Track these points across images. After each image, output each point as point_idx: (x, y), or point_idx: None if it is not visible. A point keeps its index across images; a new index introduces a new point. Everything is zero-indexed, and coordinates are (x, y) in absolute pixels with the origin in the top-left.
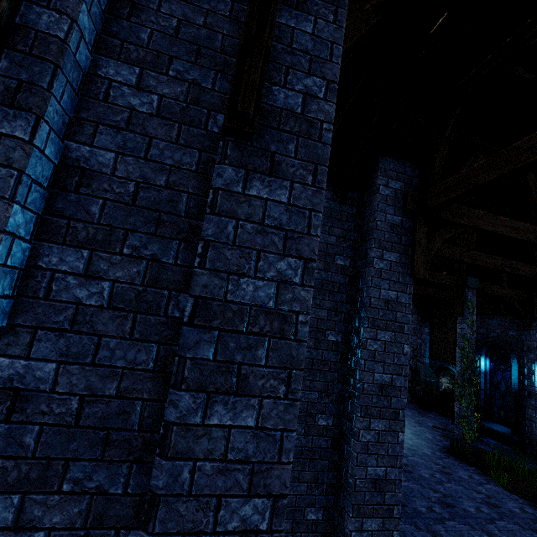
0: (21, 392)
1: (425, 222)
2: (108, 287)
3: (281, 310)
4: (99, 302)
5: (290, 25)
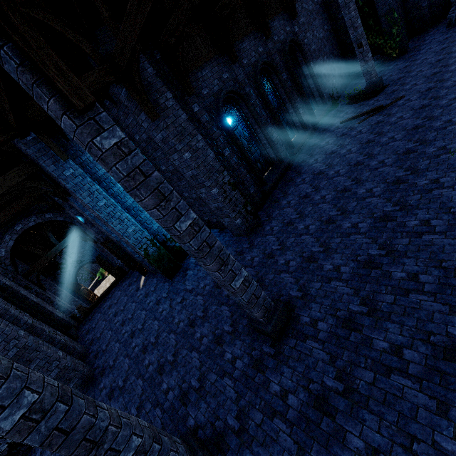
0: None
1: (126, 83)
2: None
3: (98, 216)
4: None
5: (46, 171)
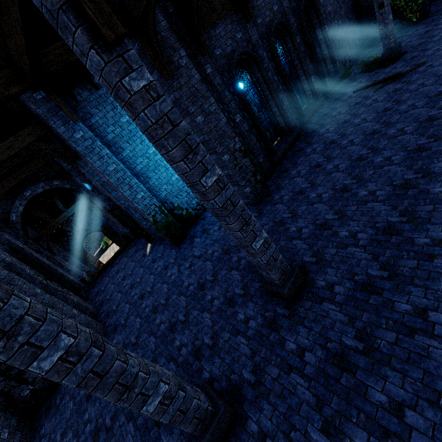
0: None
1: (139, 37)
2: None
3: (108, 181)
4: None
5: (56, 133)
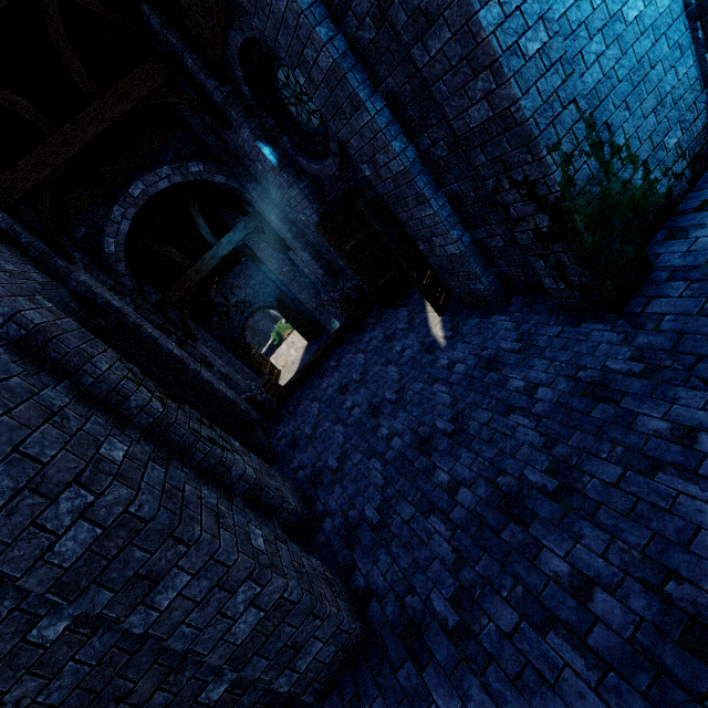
0: (393, 98)
1: None
2: (369, 20)
3: None
4: (374, 33)
5: None
